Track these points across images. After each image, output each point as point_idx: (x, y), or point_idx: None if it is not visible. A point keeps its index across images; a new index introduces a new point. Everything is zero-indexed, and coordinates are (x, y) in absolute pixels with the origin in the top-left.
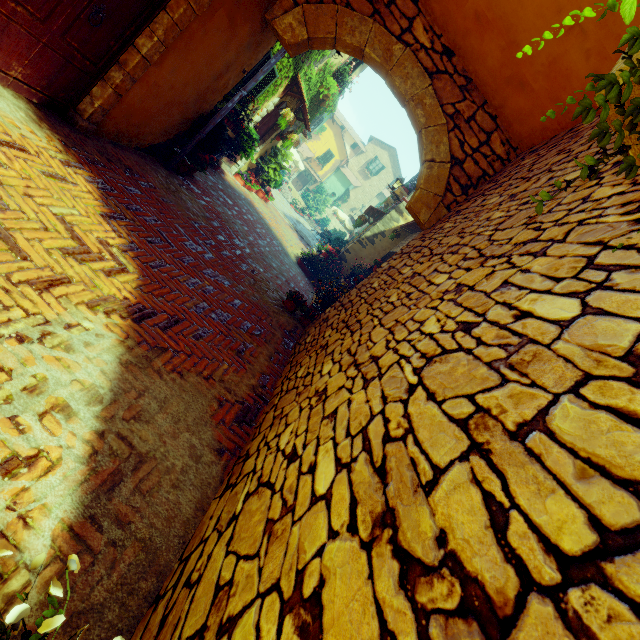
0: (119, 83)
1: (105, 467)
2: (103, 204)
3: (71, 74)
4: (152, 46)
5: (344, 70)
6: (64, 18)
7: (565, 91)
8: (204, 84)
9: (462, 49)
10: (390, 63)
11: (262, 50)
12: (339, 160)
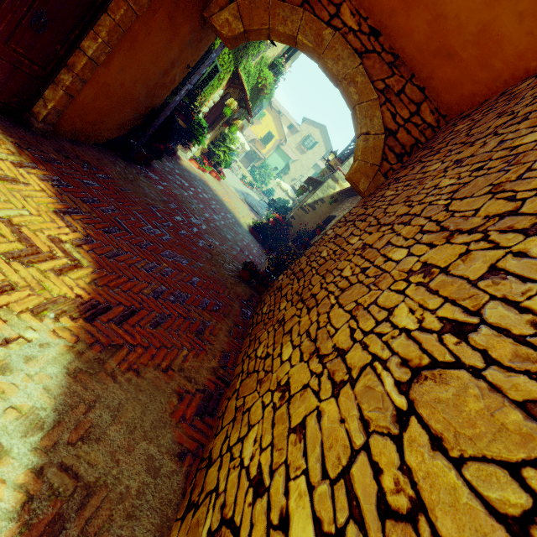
0: (69, 85)
1: (42, 516)
2: (57, 200)
3: (21, 79)
4: (97, 47)
5: (278, 62)
6: (5, 25)
7: (496, 56)
8: (152, 81)
9: (388, 28)
10: (321, 47)
11: (203, 46)
12: (278, 139)
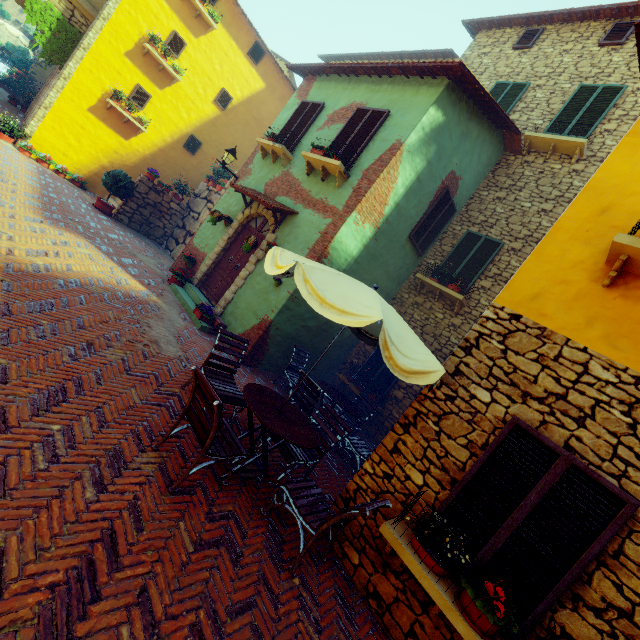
0: None
1: None
2: None
3: None
4: None
5: None
6: None
7: None
8: None
9: None
10: None
11: None
12: None
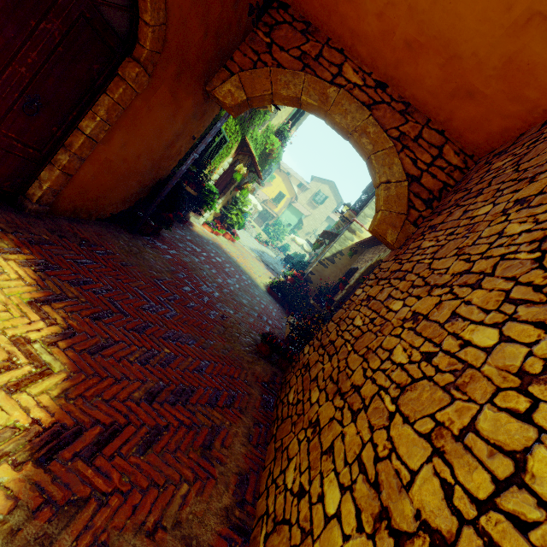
0: (66, 164)
1: None
2: (37, 288)
3: (14, 163)
4: (96, 126)
5: (283, 128)
6: None
7: (528, 87)
8: (157, 154)
9: (395, 79)
10: (327, 104)
11: (208, 118)
12: (290, 198)
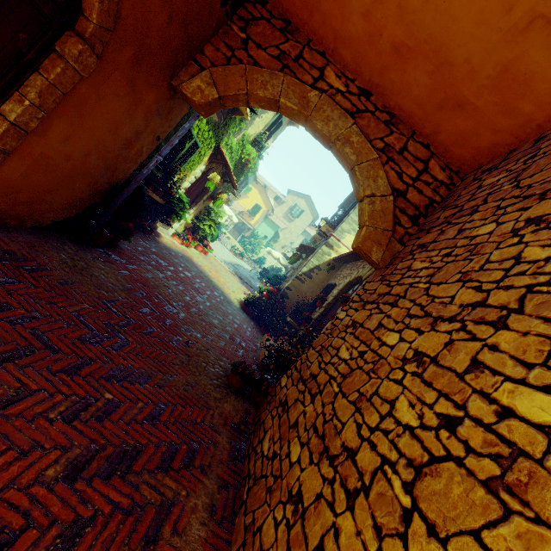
0: None
1: None
2: None
3: None
4: (23, 111)
5: (260, 139)
6: None
7: (523, 99)
8: (112, 153)
9: (380, 86)
10: (308, 109)
11: (175, 117)
12: (266, 210)
